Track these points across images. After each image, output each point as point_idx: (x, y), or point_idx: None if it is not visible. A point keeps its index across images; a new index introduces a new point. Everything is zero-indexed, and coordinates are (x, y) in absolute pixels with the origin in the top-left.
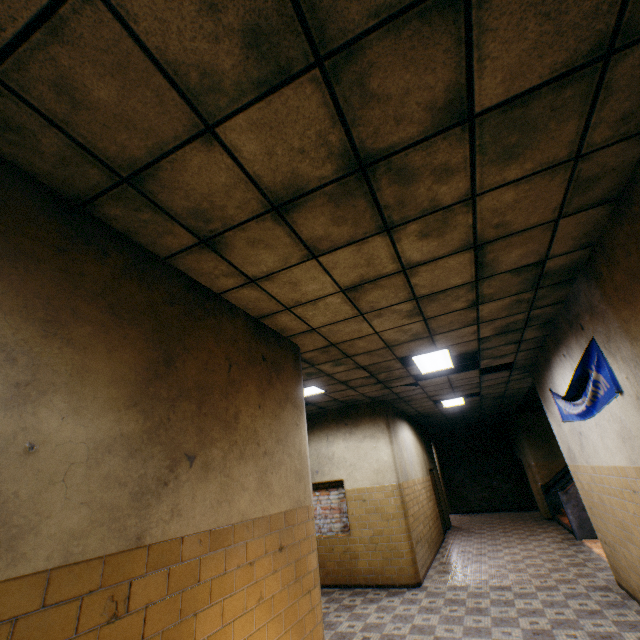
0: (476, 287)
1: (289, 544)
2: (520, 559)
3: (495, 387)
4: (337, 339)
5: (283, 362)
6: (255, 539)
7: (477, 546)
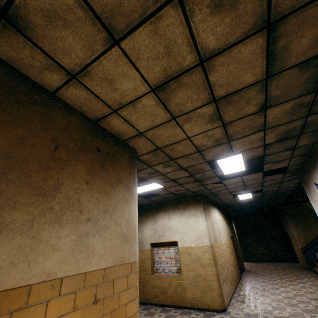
0: (266, 87)
1: (106, 296)
2: (292, 296)
3: (272, 186)
4: (161, 143)
5: (118, 156)
6: (62, 296)
7: (262, 284)
